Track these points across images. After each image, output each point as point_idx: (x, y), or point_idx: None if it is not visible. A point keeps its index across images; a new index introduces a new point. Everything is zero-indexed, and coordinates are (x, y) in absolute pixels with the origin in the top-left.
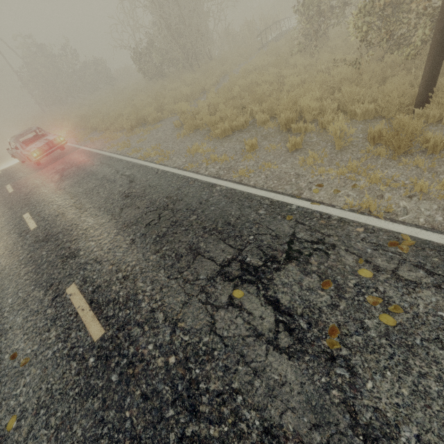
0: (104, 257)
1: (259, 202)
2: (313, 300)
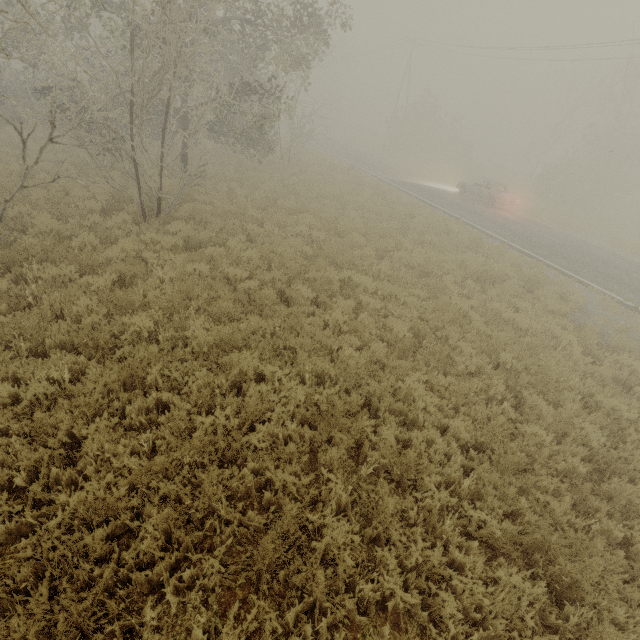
0: None
1: None
2: None
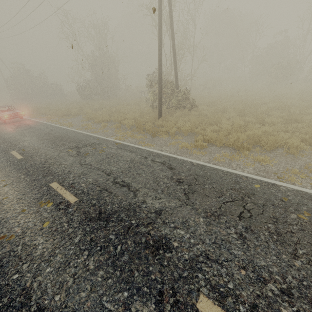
0: (30, 146)
1: (93, 137)
2: (88, 151)
